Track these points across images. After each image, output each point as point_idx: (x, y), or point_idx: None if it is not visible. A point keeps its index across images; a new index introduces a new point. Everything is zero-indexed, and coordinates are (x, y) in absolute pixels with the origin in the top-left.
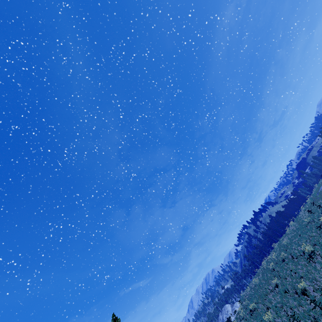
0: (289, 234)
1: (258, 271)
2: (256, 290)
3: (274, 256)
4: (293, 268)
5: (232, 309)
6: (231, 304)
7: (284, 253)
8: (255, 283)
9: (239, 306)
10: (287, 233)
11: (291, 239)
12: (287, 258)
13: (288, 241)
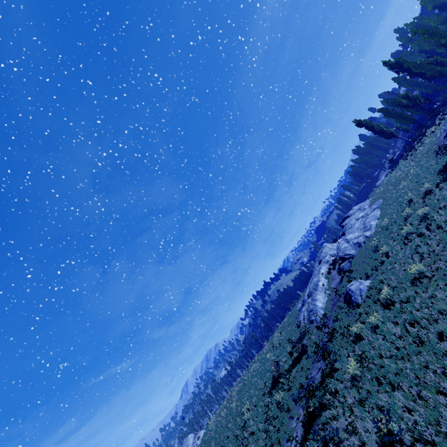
0: (259, 360)
1: (228, 394)
2: (206, 439)
3: (234, 394)
4: (230, 435)
5: (193, 442)
6: (195, 434)
7: (235, 402)
8: (214, 421)
9: (202, 436)
10: (260, 354)
11: (253, 374)
12: (237, 408)
13: (251, 375)
